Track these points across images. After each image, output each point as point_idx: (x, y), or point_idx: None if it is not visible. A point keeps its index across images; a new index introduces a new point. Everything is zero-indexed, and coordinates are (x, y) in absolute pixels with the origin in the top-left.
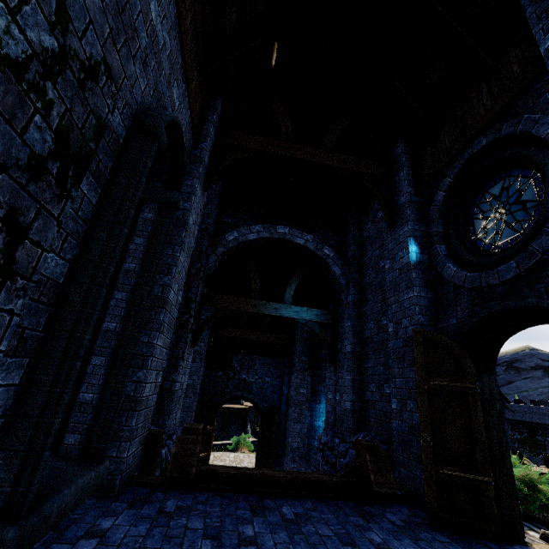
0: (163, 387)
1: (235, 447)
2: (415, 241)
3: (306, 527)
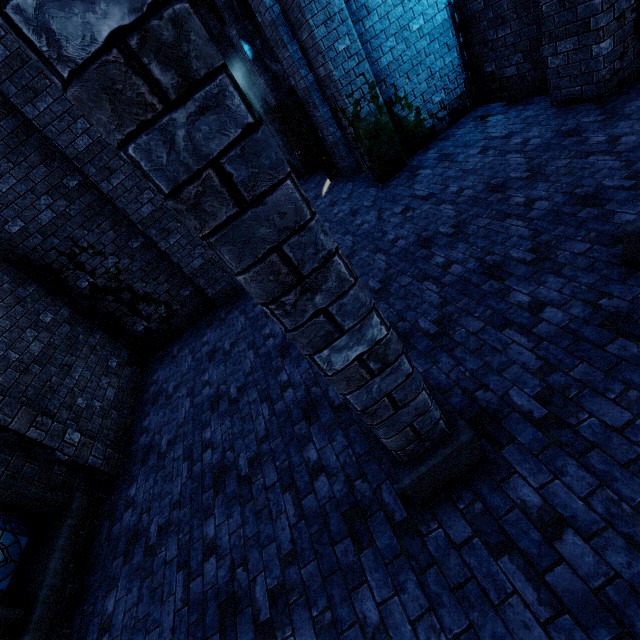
0: None
1: None
2: (244, 41)
3: None
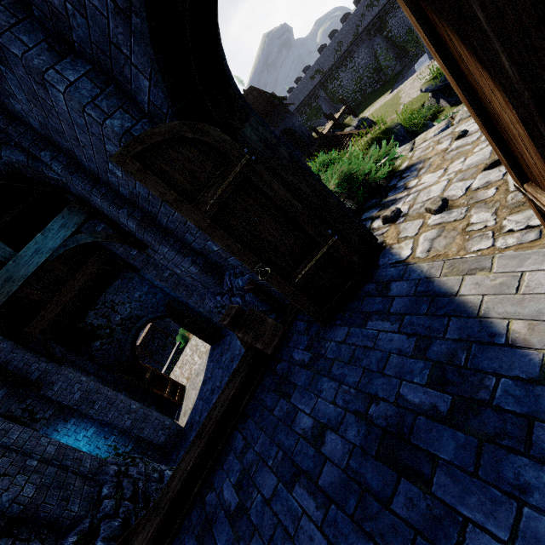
0: (13, 519)
1: (185, 340)
2: None
3: (253, 506)
